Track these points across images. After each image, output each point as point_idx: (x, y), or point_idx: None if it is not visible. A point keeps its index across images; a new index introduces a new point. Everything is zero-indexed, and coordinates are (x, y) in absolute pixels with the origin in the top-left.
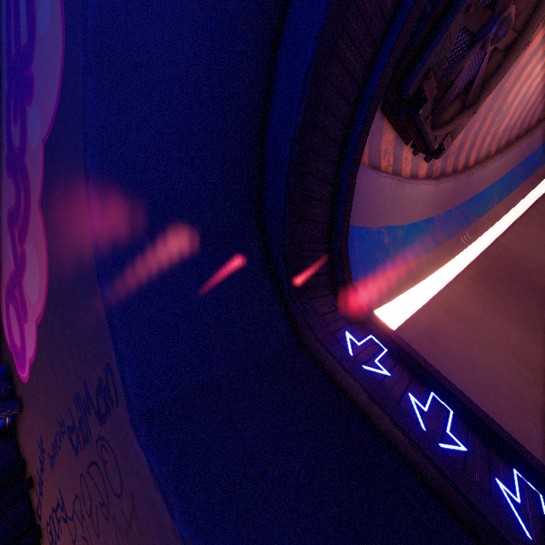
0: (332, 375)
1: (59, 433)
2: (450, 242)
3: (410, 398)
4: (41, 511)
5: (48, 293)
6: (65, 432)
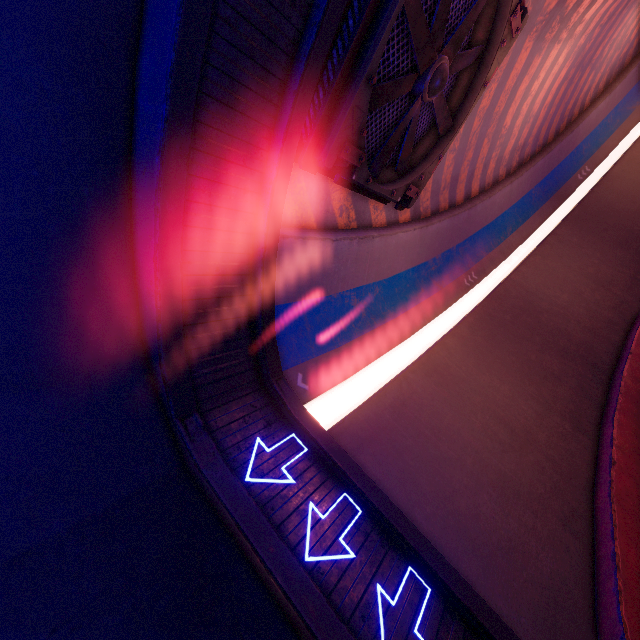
0: (210, 501)
1: None
2: (450, 286)
3: (309, 507)
4: None
5: None
6: None
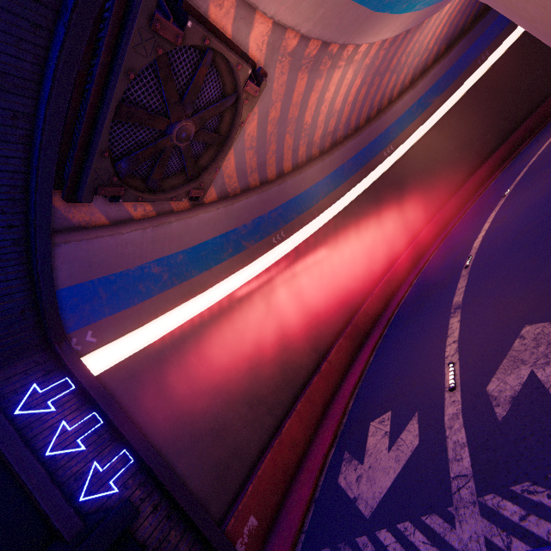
0: None
1: None
2: (259, 244)
3: (61, 424)
4: None
5: None
6: None
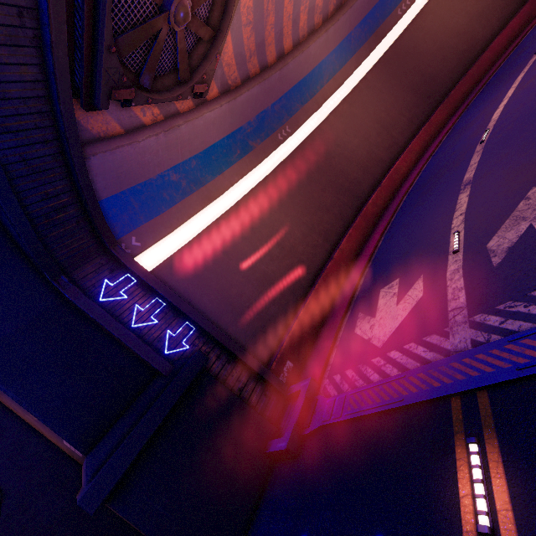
0: (81, 312)
1: None
2: (265, 143)
3: (135, 307)
4: None
5: None
6: None
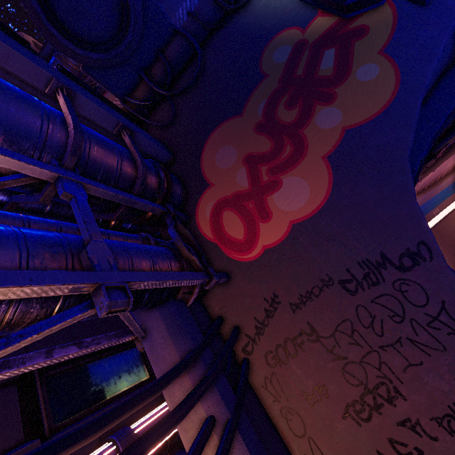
0: None
1: (319, 286)
2: None
3: None
4: (255, 346)
5: (326, 205)
6: (335, 284)
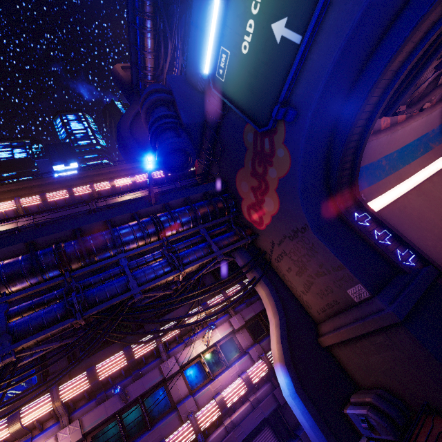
0: (349, 225)
1: (283, 238)
2: (441, 145)
3: (375, 231)
4: (271, 257)
5: (279, 210)
6: (287, 237)
